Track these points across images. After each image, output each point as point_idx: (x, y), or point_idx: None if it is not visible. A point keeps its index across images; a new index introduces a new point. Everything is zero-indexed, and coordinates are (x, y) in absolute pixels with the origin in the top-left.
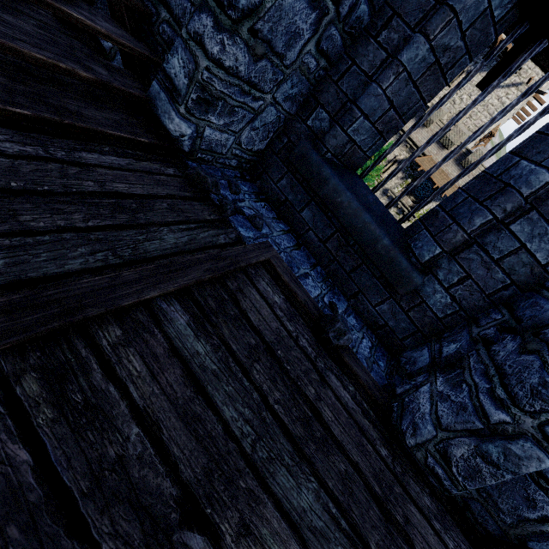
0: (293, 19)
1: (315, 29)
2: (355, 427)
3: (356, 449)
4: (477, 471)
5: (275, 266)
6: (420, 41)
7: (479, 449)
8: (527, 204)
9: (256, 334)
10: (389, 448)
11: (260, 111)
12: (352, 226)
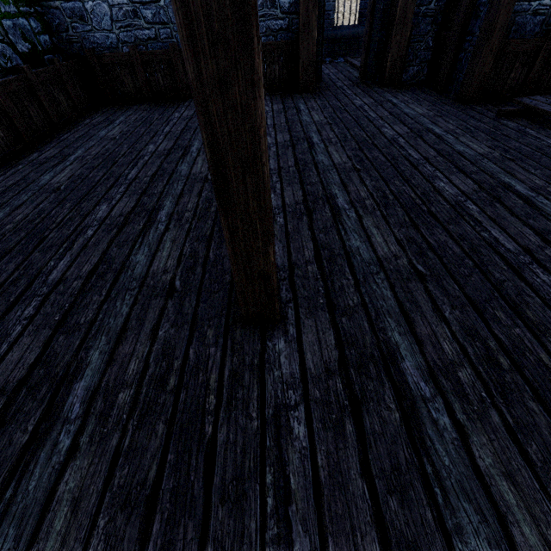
0: None
1: None
2: None
3: None
4: None
5: (352, 57)
6: None
7: None
8: None
9: None
10: None
11: None
12: (351, 36)
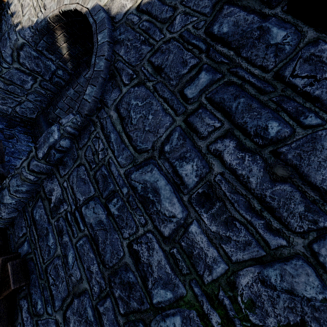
0: (20, 76)
1: (35, 81)
2: None
3: None
4: None
5: None
6: (71, 89)
7: None
8: None
9: None
10: None
11: (22, 102)
12: None
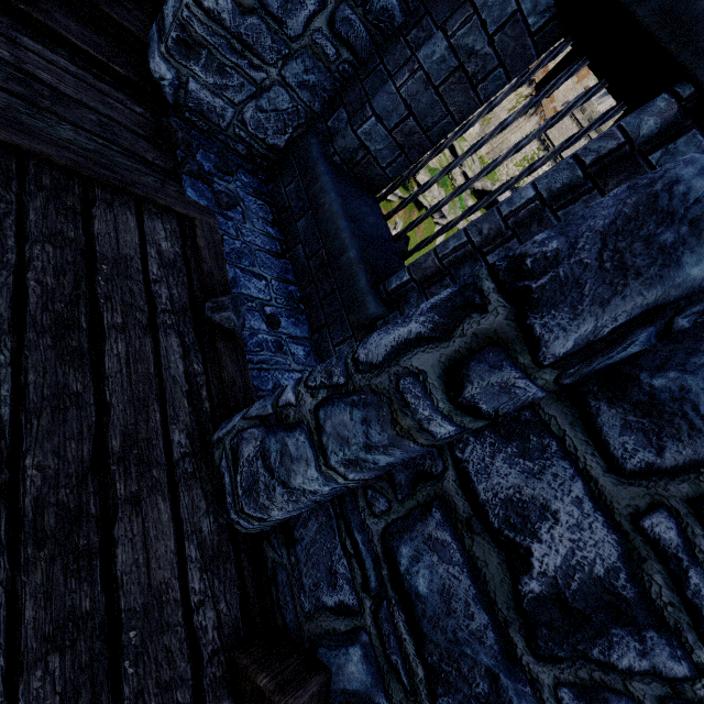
0: None
1: (321, 2)
2: (155, 389)
3: (127, 399)
4: (256, 480)
5: (197, 227)
6: (438, 37)
7: (263, 446)
8: (509, 230)
9: (86, 235)
10: (198, 445)
11: (265, 88)
12: (327, 232)
